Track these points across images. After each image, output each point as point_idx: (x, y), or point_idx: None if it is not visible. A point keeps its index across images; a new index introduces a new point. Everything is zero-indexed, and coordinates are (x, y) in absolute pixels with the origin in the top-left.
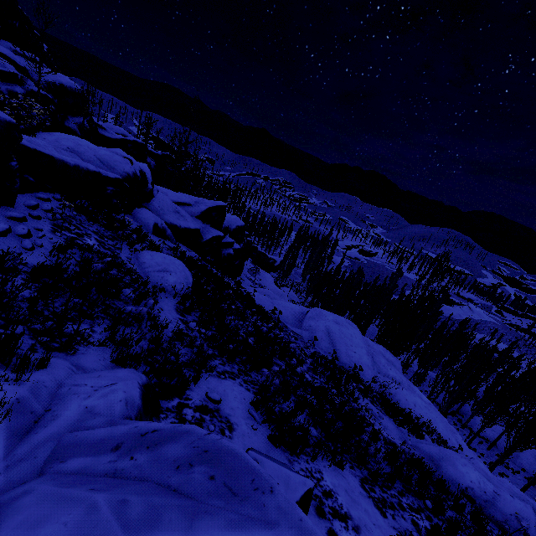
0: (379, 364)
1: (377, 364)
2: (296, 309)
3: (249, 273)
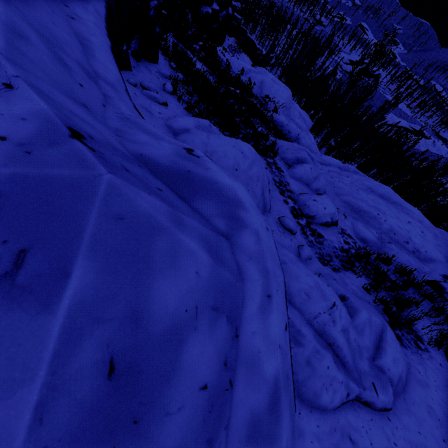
0: (291, 113)
1: (289, 112)
2: (247, 67)
3: (229, 49)
